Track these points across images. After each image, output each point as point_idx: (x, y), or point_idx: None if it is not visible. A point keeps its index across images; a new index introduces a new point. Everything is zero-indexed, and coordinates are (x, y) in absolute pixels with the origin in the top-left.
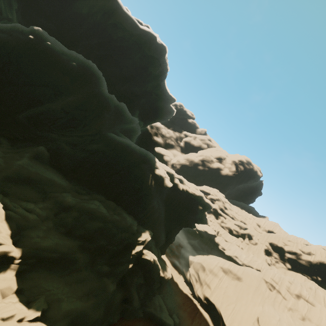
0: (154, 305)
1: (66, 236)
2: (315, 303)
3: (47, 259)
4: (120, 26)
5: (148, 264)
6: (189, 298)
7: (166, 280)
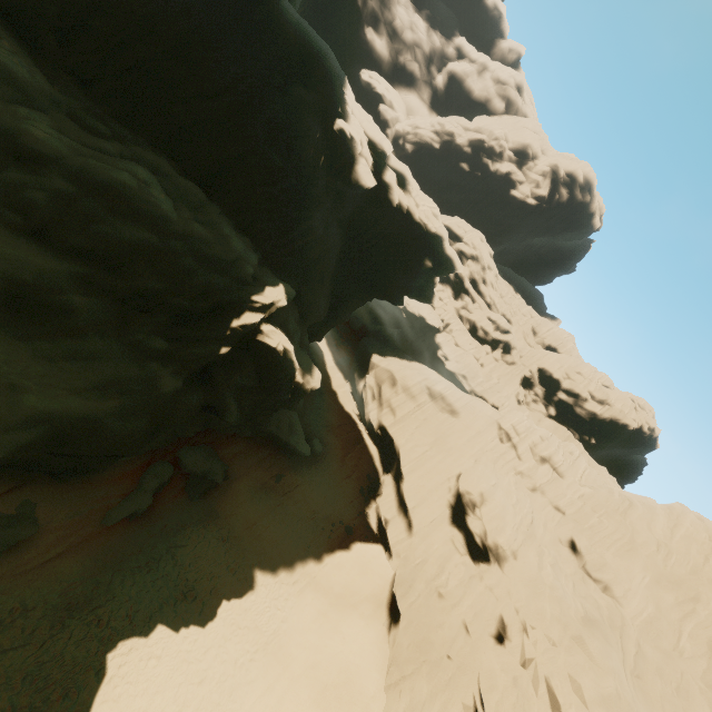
0: (277, 422)
1: (33, 241)
2: (566, 474)
3: None
4: None
5: (271, 354)
6: (352, 421)
7: (308, 391)
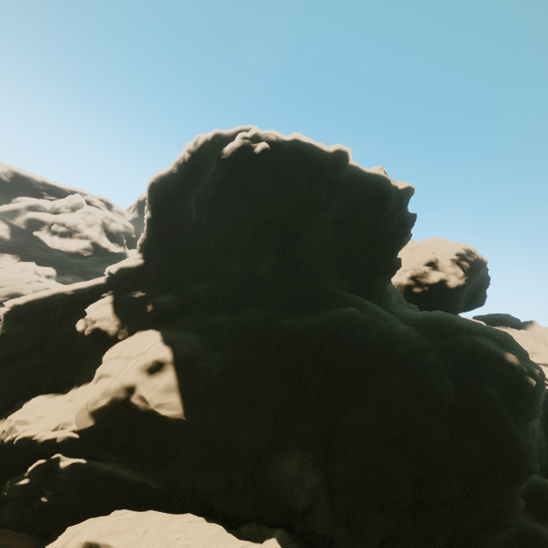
0: None
1: None
2: None
3: None
4: (393, 209)
5: None
6: None
7: None
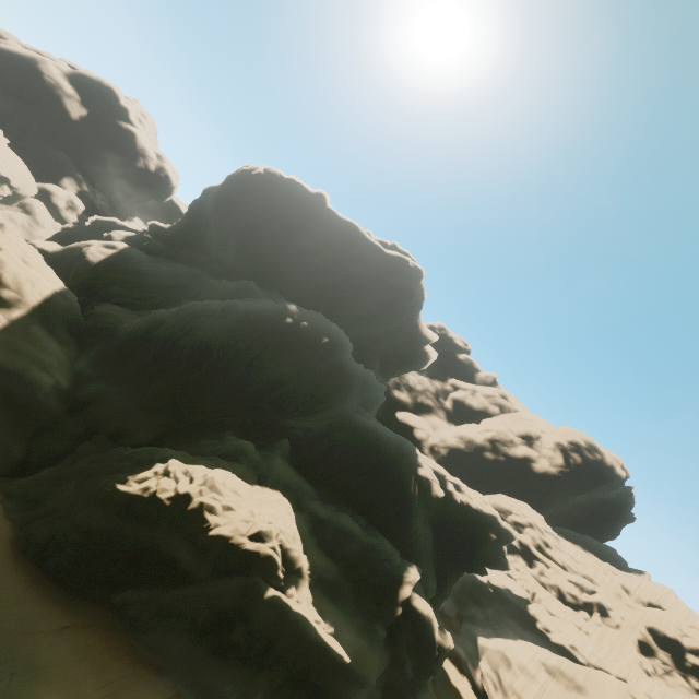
0: None
1: (330, 556)
2: None
3: (322, 578)
4: (360, 257)
5: (421, 614)
6: None
7: (447, 650)
